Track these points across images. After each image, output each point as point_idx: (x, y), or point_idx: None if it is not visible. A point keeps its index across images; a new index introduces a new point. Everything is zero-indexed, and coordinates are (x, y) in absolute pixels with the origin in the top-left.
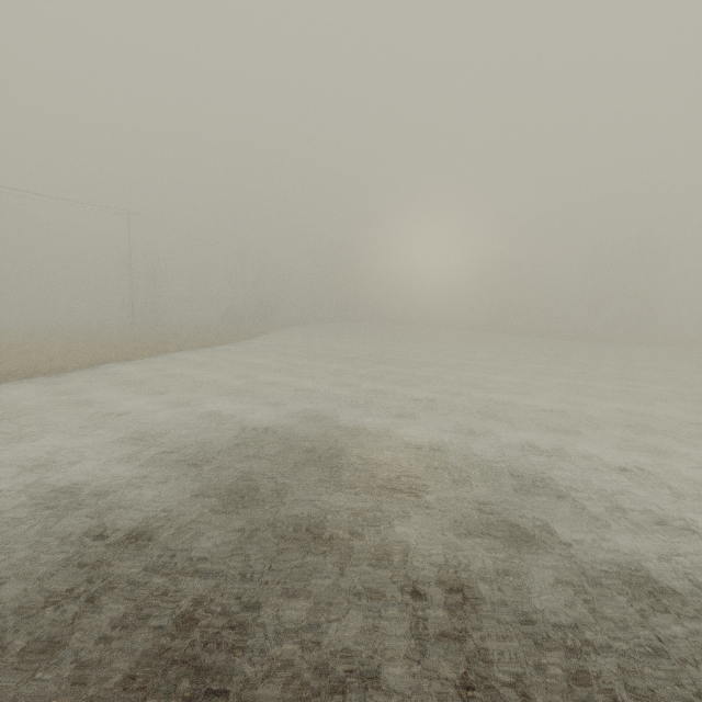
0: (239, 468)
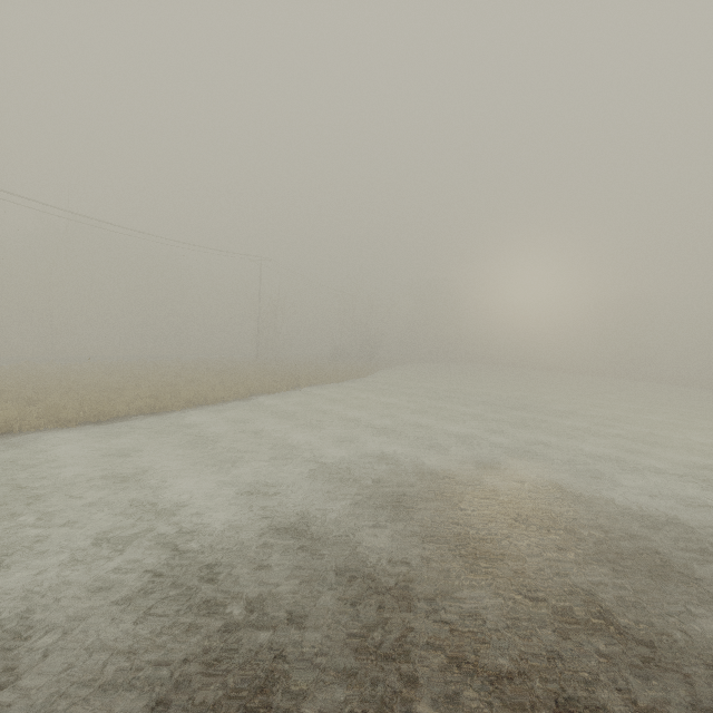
0: (450, 519)
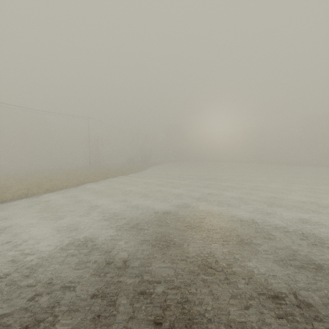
0: (159, 231)
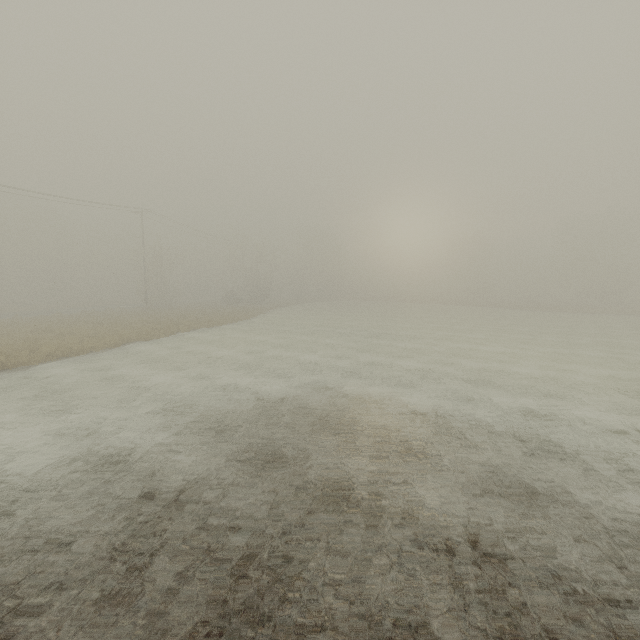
0: (260, 435)
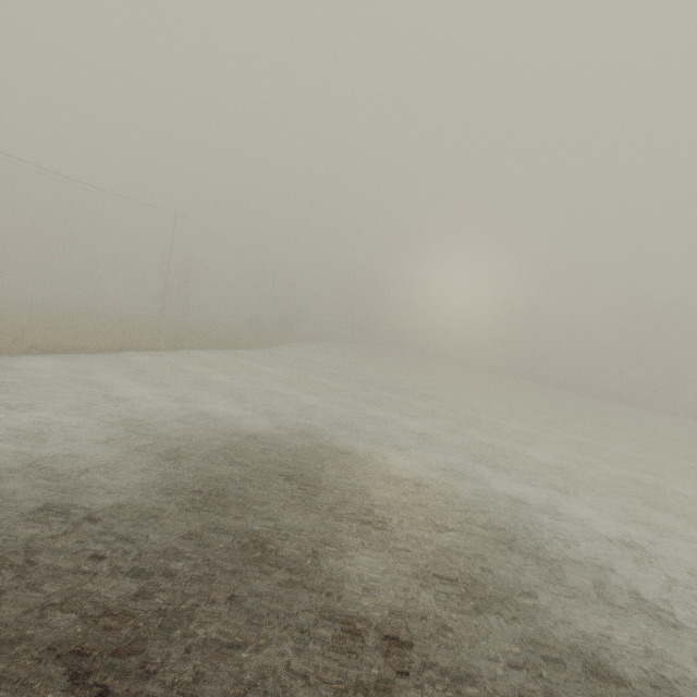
0: (214, 470)
